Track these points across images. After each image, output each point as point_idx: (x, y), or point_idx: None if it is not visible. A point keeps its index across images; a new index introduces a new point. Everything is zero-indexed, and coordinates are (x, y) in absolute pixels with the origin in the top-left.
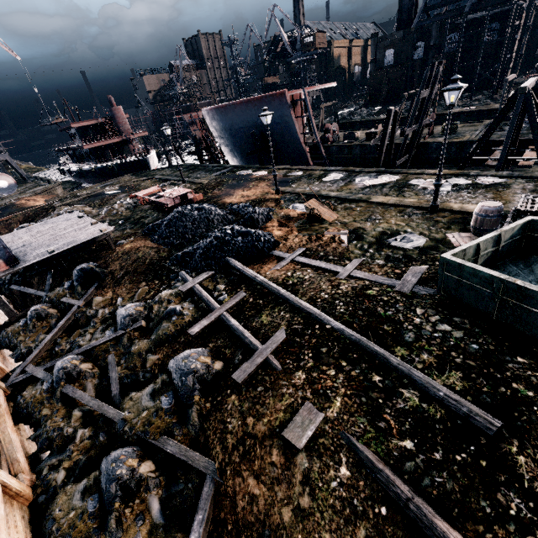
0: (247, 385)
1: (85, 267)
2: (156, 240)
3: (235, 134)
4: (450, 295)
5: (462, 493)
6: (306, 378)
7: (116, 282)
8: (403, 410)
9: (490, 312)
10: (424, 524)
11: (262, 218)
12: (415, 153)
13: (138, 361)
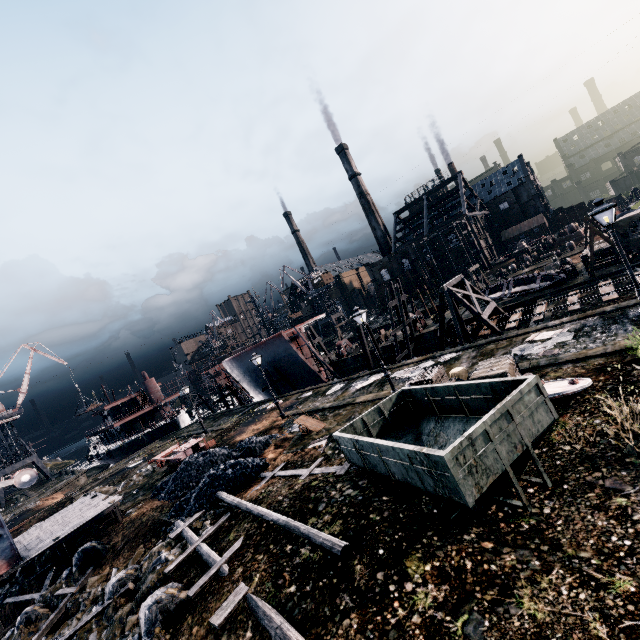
0: (202, 600)
1: (87, 547)
2: (163, 498)
3: (254, 373)
4: (352, 463)
5: (316, 608)
6: (242, 570)
7: (115, 554)
8: (297, 563)
9: (364, 466)
10: (281, 639)
11: (260, 446)
12: (416, 345)
13: (118, 627)
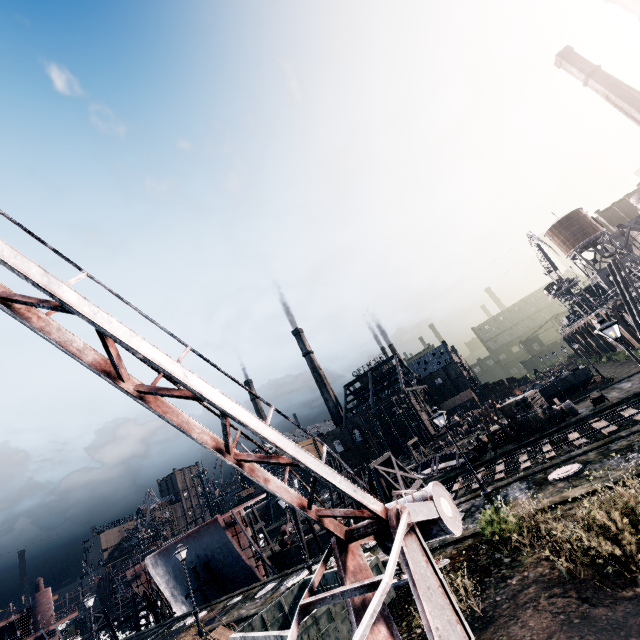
0: None
1: None
2: None
3: (180, 573)
4: None
5: None
6: None
7: None
8: None
9: None
10: None
11: None
12: None
13: None
